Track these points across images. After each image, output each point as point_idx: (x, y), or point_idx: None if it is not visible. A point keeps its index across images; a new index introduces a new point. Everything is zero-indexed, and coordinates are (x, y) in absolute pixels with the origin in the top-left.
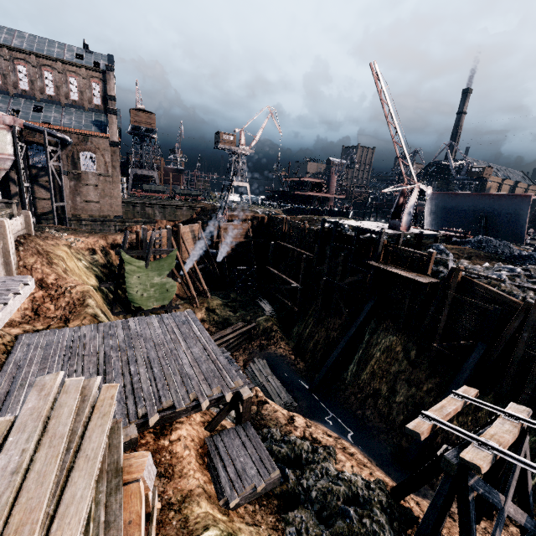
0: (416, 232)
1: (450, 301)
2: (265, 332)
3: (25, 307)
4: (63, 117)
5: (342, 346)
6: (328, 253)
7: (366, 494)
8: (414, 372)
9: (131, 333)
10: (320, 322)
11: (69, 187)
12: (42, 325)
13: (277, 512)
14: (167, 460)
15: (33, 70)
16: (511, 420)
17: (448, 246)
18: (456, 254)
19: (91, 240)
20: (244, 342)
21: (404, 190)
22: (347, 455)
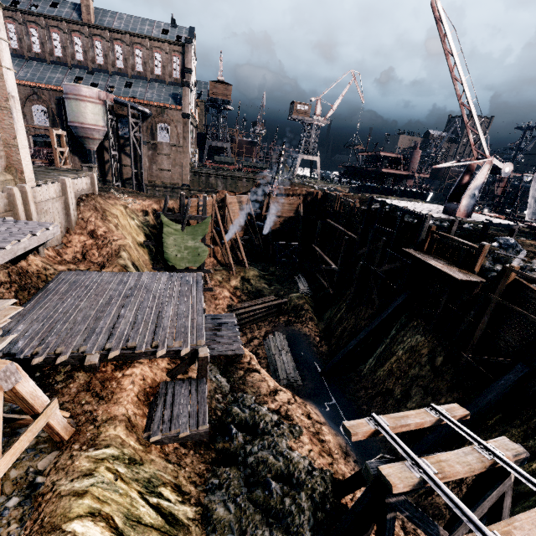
0: (480, 220)
1: (494, 307)
2: (295, 309)
3: (77, 252)
4: (147, 92)
5: (362, 336)
6: (371, 236)
7: (302, 477)
8: (434, 380)
9: (139, 284)
10: (352, 308)
11: (147, 156)
12: (84, 267)
13: (211, 463)
14: (112, 388)
15: (127, 49)
16: (482, 453)
17: (527, 242)
18: (531, 252)
19: (147, 203)
20: (272, 315)
21: (471, 166)
22: (314, 439)
